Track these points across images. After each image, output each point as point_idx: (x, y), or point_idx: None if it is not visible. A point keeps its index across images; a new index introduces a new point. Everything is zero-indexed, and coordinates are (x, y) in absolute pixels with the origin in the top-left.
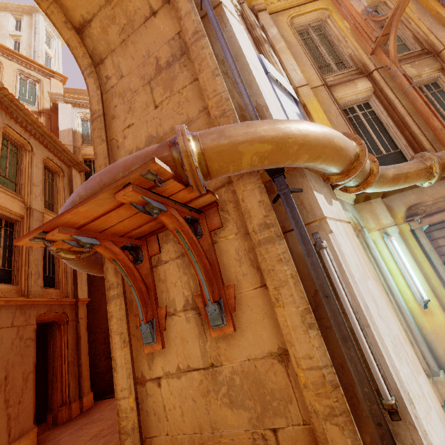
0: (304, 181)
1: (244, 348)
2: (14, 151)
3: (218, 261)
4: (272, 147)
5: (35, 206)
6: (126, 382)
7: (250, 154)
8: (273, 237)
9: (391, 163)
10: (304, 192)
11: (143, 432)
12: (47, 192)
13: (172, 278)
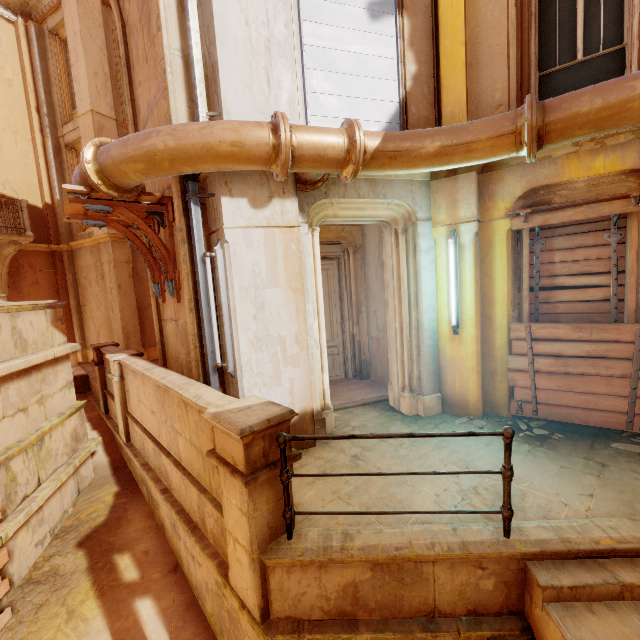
0: (218, 184)
1: (183, 315)
2: None
3: (175, 249)
4: (145, 165)
5: None
6: (155, 317)
7: (132, 172)
8: (181, 240)
9: (581, 83)
10: (218, 197)
11: (165, 346)
12: None
13: None
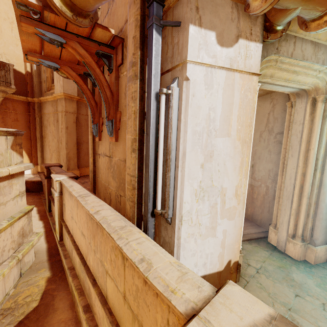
0: (187, 10)
1: (119, 153)
2: None
3: (119, 92)
4: None
5: None
6: (90, 151)
7: None
8: (133, 76)
9: None
10: (183, 26)
11: (96, 174)
12: None
13: None
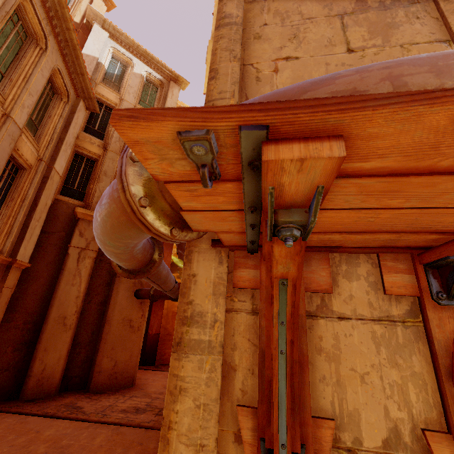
0: None
1: None
2: (21, 36)
3: None
4: None
5: (16, 118)
6: None
7: None
8: None
9: None
10: None
11: None
12: (37, 110)
13: (357, 360)
